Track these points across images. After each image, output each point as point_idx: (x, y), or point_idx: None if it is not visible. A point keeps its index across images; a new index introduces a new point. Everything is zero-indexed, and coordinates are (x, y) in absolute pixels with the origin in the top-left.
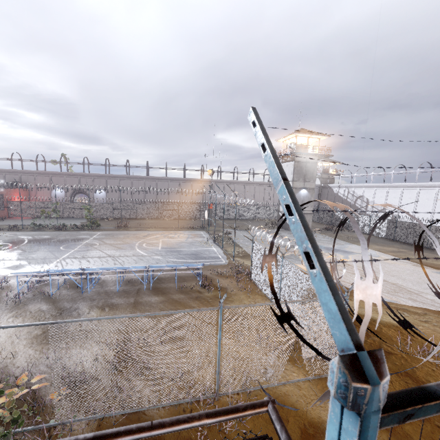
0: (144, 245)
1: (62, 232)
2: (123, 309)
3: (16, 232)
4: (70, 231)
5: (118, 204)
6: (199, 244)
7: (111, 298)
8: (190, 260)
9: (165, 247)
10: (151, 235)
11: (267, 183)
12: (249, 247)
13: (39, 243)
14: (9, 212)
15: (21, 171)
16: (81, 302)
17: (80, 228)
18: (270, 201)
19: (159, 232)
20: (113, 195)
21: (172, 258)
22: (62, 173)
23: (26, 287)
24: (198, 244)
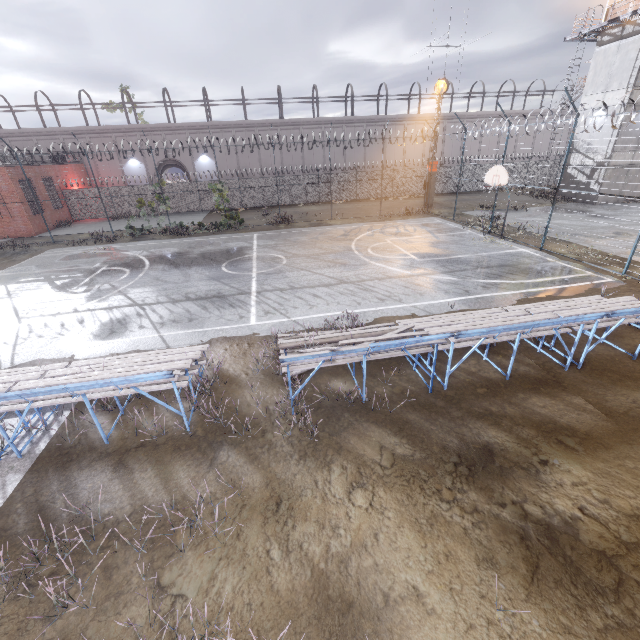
0: (374, 254)
1: (187, 238)
2: (613, 441)
3: (109, 244)
4: (199, 236)
5: (248, 180)
6: (477, 243)
7: (517, 400)
8: (522, 279)
9: (422, 255)
10: (354, 232)
11: (508, 113)
12: (592, 243)
13: (174, 264)
14: (71, 212)
15: (61, 130)
16: (462, 419)
17: (212, 230)
18: (508, 152)
19: (359, 226)
20: (228, 165)
21: (480, 278)
22: (133, 128)
23: (269, 376)
24: (473, 243)
